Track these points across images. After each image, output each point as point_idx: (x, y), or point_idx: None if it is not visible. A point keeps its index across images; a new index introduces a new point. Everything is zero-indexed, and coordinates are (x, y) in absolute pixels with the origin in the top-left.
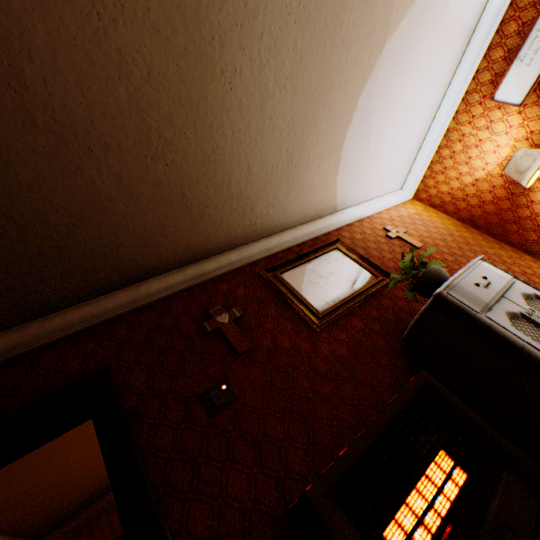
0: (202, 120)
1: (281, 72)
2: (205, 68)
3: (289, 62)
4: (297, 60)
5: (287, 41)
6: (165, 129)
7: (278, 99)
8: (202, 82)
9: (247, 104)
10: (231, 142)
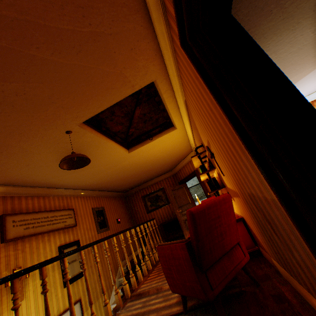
0: (283, 22)
1: (283, 53)
2: (304, 13)
3: (285, 55)
4: (284, 57)
5: (293, 48)
6: (290, 1)
7: (273, 58)
8: (300, 14)
9: (278, 44)
10: (265, 45)
